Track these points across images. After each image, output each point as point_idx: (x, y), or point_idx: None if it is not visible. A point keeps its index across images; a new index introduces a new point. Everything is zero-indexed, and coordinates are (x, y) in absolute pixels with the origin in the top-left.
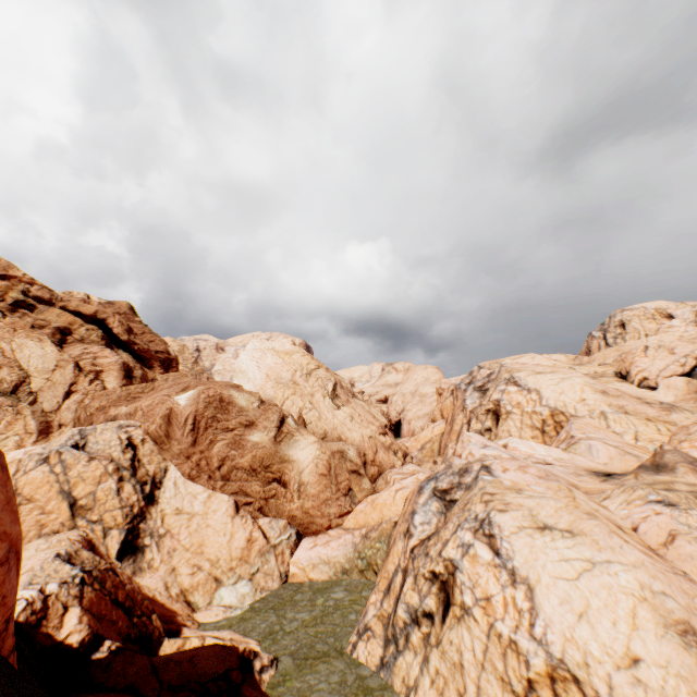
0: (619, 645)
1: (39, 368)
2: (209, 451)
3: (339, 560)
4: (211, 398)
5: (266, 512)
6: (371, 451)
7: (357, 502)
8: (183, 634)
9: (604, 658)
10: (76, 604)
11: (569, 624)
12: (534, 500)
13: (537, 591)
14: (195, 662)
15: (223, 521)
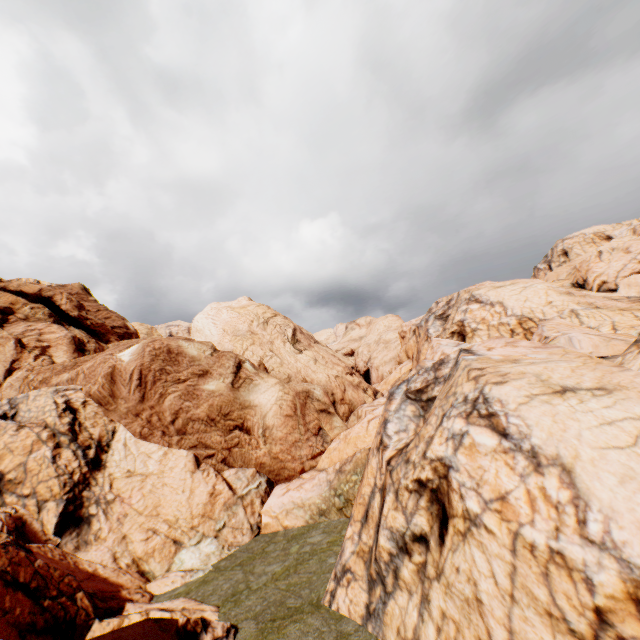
0: None
1: None
2: (160, 405)
3: (314, 501)
4: (158, 350)
5: (231, 463)
6: (339, 390)
7: (330, 441)
8: (125, 611)
9: None
10: None
11: None
12: (538, 365)
13: (579, 472)
14: None
15: (181, 477)
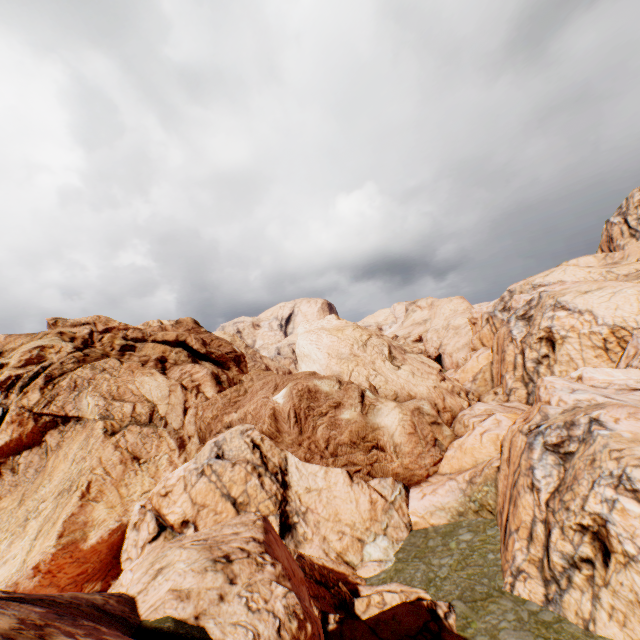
0: None
1: (159, 397)
2: (314, 436)
3: (452, 505)
4: (301, 391)
5: (373, 475)
6: (440, 399)
7: (445, 449)
8: (361, 591)
9: None
10: None
11: None
12: None
13: None
14: (398, 620)
15: (345, 490)
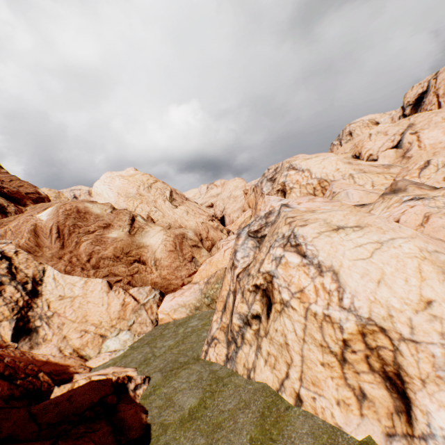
0: (413, 295)
1: None
2: (77, 250)
3: (191, 302)
4: (69, 211)
5: (134, 284)
6: (205, 231)
7: (200, 265)
8: (74, 379)
9: (404, 307)
10: None
11: (371, 290)
12: (326, 214)
13: (341, 274)
14: (72, 400)
15: (100, 296)
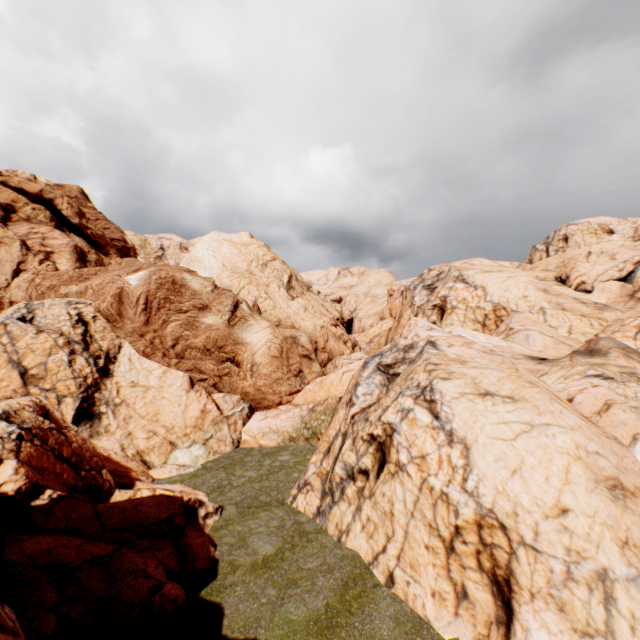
0: (549, 497)
1: None
2: (163, 330)
3: (287, 430)
4: (163, 279)
5: (220, 388)
6: (323, 339)
7: (307, 383)
8: (136, 487)
9: (534, 508)
10: (12, 458)
11: (502, 479)
12: (477, 370)
13: (473, 450)
14: (139, 509)
15: (178, 394)
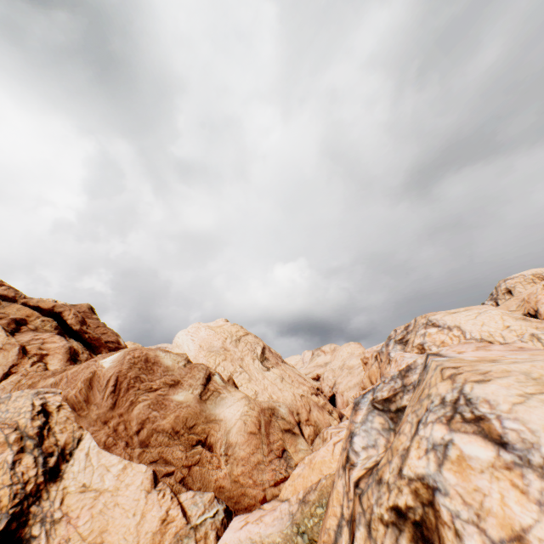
0: None
1: None
2: (129, 413)
3: (273, 539)
4: (137, 358)
5: (189, 484)
6: (305, 410)
7: (294, 465)
8: None
9: None
10: None
11: None
12: (523, 363)
13: None
14: None
15: (135, 496)
